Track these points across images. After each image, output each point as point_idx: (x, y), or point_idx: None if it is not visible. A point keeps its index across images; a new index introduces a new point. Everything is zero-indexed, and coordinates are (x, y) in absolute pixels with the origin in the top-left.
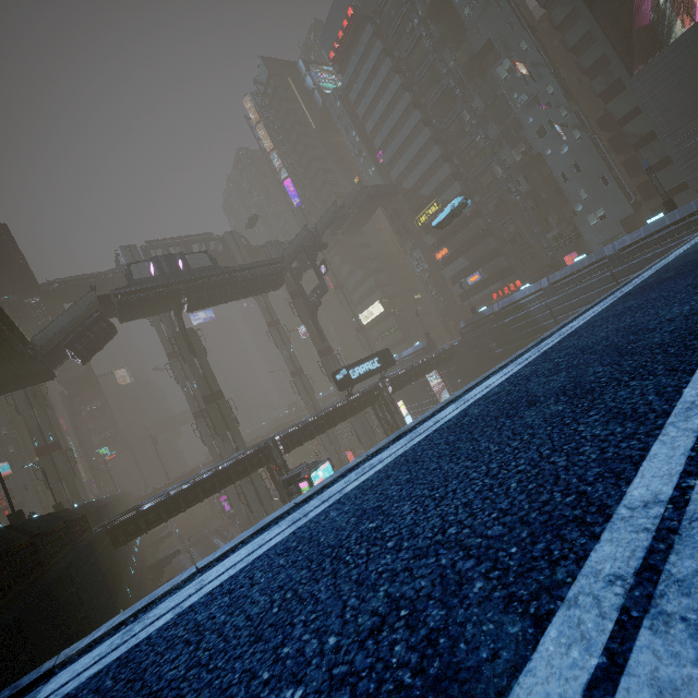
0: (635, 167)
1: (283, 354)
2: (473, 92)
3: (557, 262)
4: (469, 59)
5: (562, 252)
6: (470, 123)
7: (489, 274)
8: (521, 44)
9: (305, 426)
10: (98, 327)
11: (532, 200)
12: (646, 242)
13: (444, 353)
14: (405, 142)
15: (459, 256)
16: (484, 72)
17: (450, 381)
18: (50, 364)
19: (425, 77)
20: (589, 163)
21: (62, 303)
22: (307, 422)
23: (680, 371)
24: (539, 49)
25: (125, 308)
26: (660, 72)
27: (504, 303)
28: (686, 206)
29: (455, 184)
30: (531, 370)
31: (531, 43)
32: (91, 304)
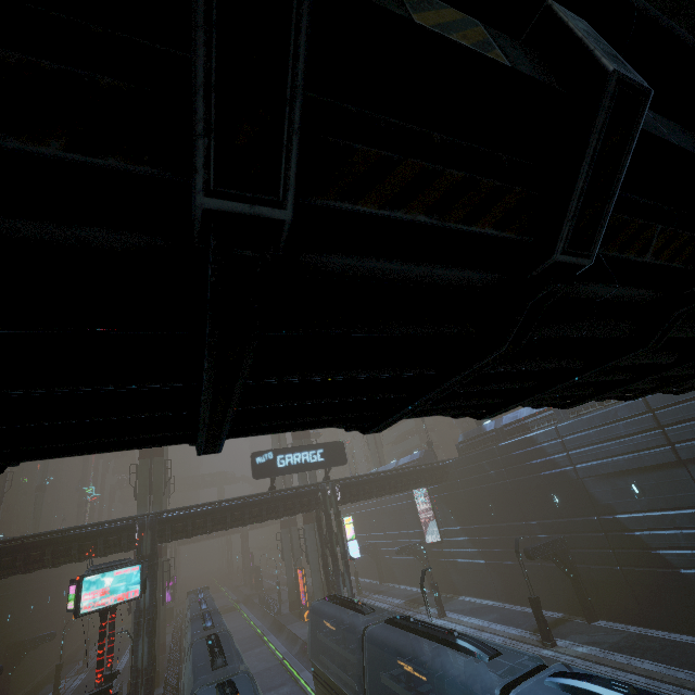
0: None
1: None
2: None
3: None
4: None
5: None
6: None
7: None
8: None
9: (199, 513)
10: None
11: None
12: None
13: (431, 470)
14: None
15: None
16: None
17: (442, 510)
18: None
19: None
20: None
21: None
22: (204, 508)
23: None
24: None
25: None
26: None
27: (507, 419)
28: None
29: None
30: None
31: None
32: None
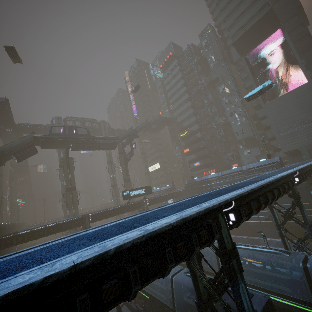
0: (263, 137)
1: (110, 176)
2: (209, 93)
3: (230, 166)
4: (210, 81)
5: (232, 162)
6: (206, 104)
7: (203, 163)
8: (229, 81)
9: (104, 212)
10: (29, 149)
11: (225, 138)
12: (258, 168)
13: (176, 193)
14: (181, 104)
15: (193, 153)
16: (215, 87)
17: None
18: (3, 159)
19: (193, 83)
20: (247, 130)
21: (22, 133)
22: (105, 210)
23: (103, 240)
24: (235, 85)
25: (44, 143)
26: (274, 105)
27: (203, 178)
28: (273, 158)
29: (196, 125)
30: (125, 221)
31: (232, 82)
32: (30, 139)
